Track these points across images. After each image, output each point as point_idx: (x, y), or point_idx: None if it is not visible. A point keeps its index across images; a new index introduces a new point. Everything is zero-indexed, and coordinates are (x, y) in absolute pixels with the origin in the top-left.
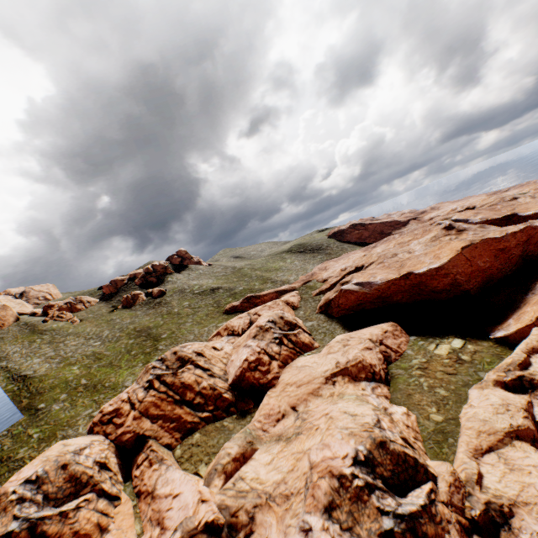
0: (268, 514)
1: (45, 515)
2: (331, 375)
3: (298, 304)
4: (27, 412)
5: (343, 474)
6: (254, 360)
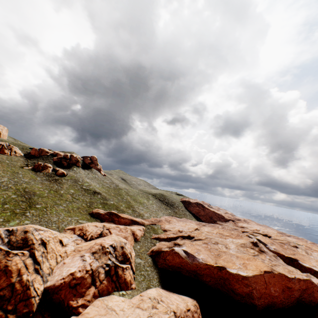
0: None
1: None
2: None
3: (140, 238)
4: None
5: None
6: (79, 277)
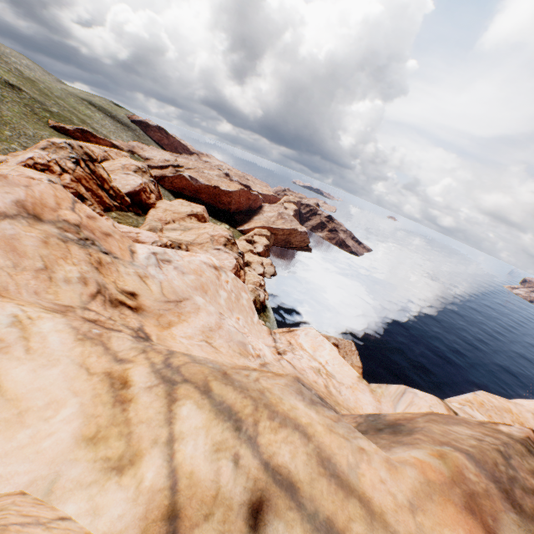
0: (194, 247)
1: None
2: (190, 215)
3: None
4: None
5: (229, 238)
6: (145, 187)
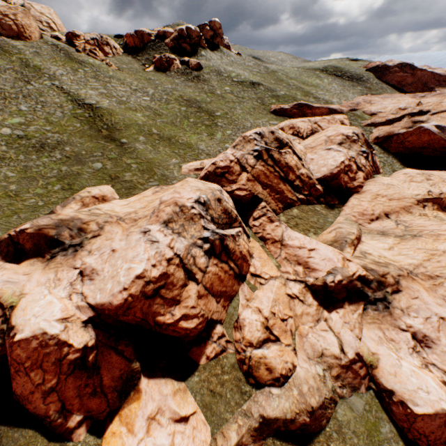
0: (413, 284)
1: (225, 234)
2: (423, 200)
3: None
4: (111, 142)
5: None
6: (347, 165)
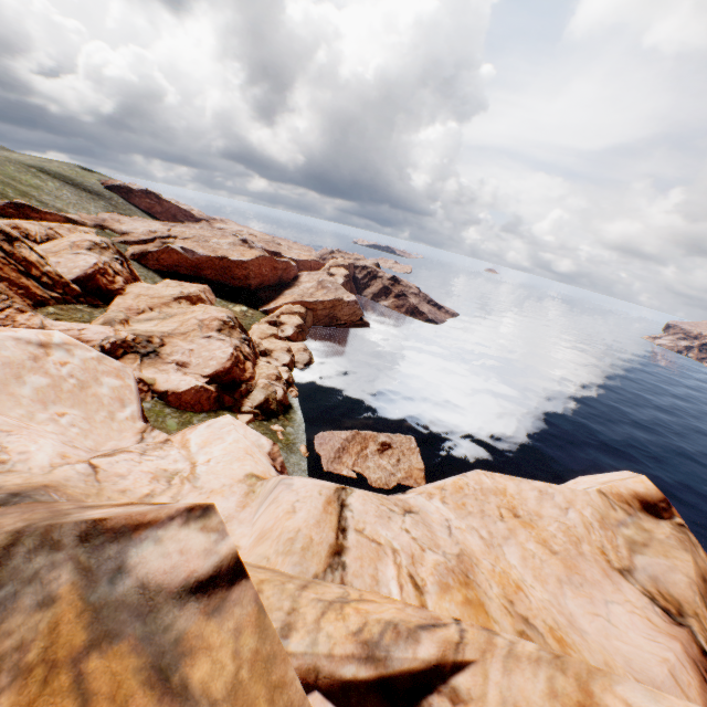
0: (174, 339)
1: None
2: (179, 298)
3: None
4: None
5: (225, 320)
6: (103, 268)
